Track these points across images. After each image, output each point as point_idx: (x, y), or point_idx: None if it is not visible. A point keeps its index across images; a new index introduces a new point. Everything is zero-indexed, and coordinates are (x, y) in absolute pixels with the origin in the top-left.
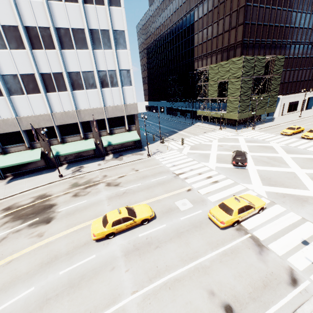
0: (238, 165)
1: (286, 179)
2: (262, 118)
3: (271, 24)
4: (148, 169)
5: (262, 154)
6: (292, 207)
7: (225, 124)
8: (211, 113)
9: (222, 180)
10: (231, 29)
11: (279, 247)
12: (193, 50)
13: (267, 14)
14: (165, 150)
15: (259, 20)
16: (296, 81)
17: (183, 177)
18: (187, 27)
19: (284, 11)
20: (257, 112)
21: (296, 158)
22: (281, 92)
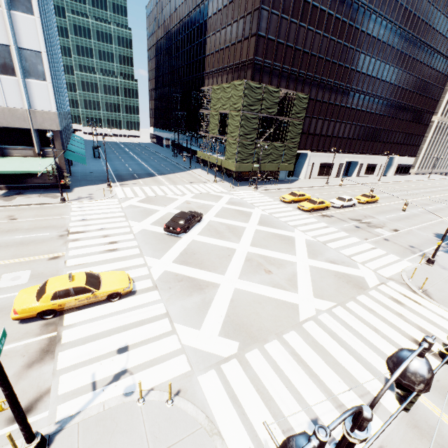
0: (169, 230)
1: (214, 257)
2: (281, 177)
3: (299, 48)
4: (34, 220)
5: (226, 221)
6: (173, 296)
7: (229, 177)
8: (210, 157)
9: (126, 248)
10: (244, 39)
11: (75, 356)
12: (205, 61)
13: (293, 31)
14: (100, 197)
15: (281, 37)
16: (331, 136)
17: (72, 238)
18: (200, 24)
19: (318, 35)
20: (266, 166)
21: (261, 231)
22: (310, 147)
